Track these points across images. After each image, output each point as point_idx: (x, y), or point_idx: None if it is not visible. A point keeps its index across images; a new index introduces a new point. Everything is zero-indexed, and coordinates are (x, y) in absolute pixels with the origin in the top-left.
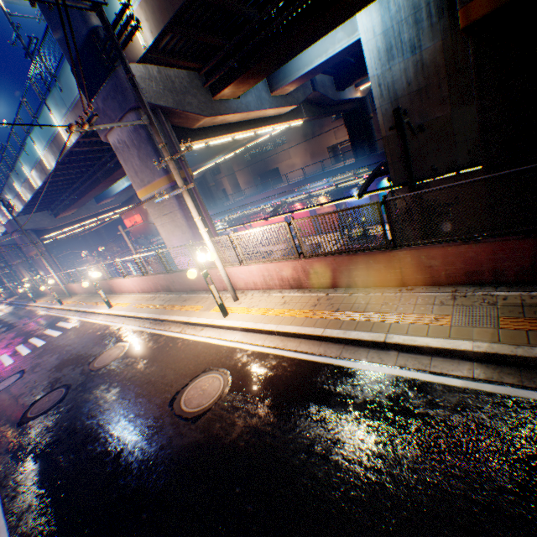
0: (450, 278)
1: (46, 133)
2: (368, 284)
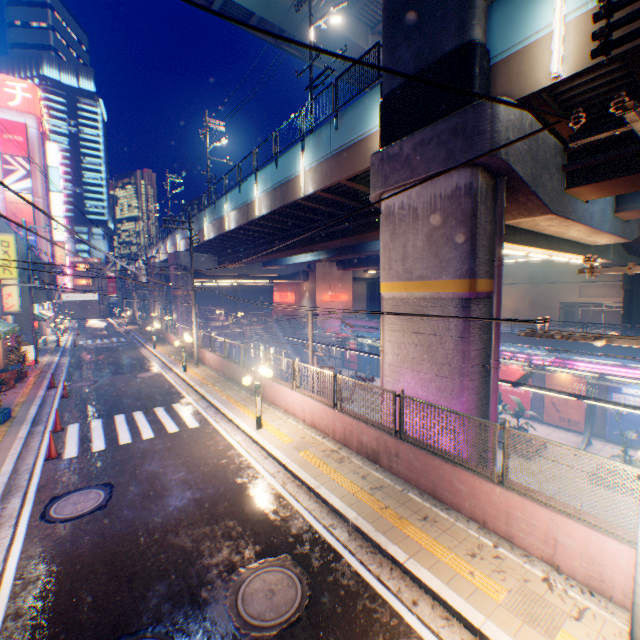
0: None
1: (278, 175)
2: None
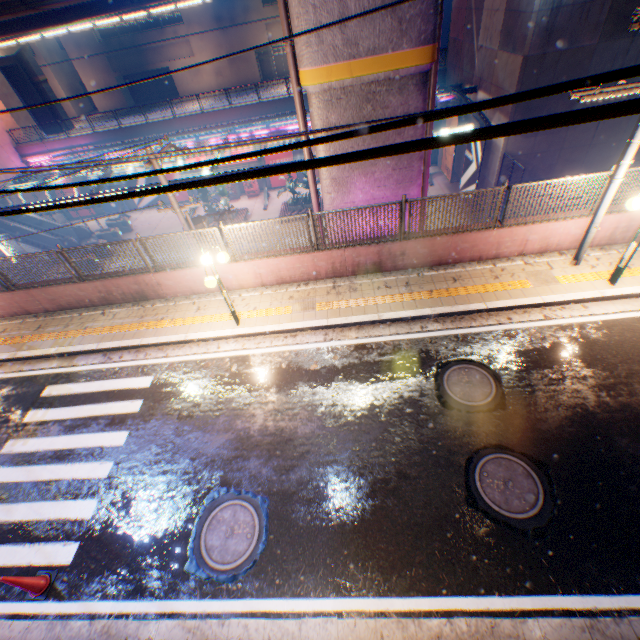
0: None
1: None
2: None
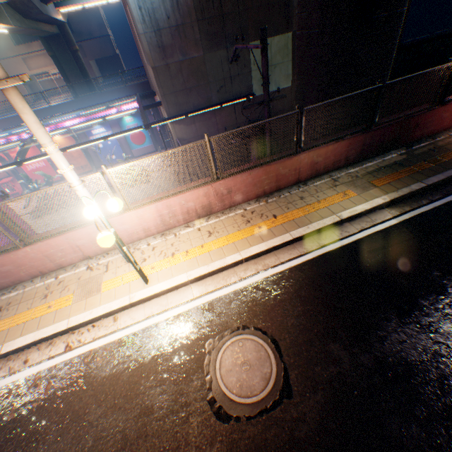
0: (325, 168)
1: None
2: (275, 189)
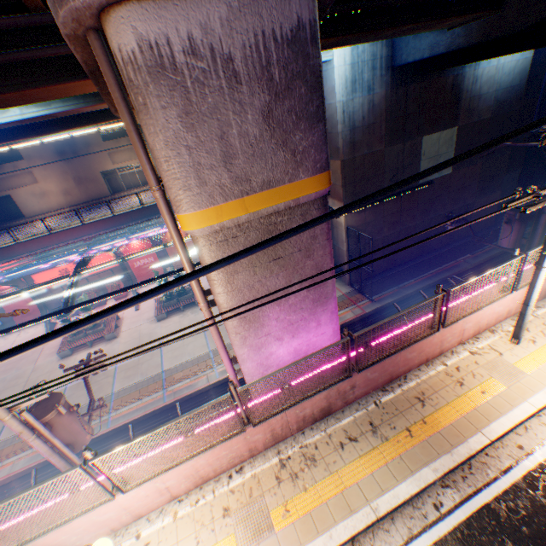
0: None
1: None
2: None
